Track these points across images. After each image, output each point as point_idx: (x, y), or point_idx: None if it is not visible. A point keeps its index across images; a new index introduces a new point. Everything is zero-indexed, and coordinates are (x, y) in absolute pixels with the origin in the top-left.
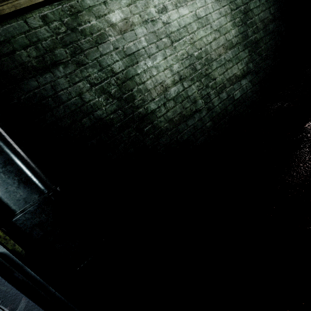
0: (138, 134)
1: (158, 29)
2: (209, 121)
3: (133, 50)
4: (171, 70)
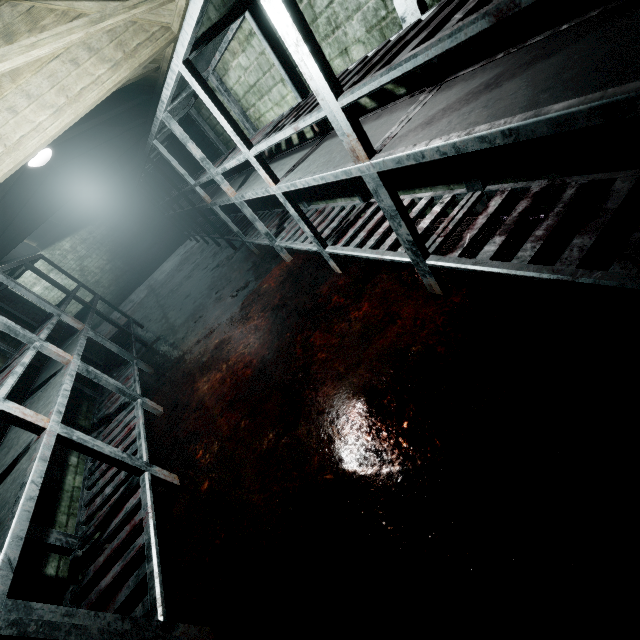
0: None
1: None
2: None
3: None
4: None
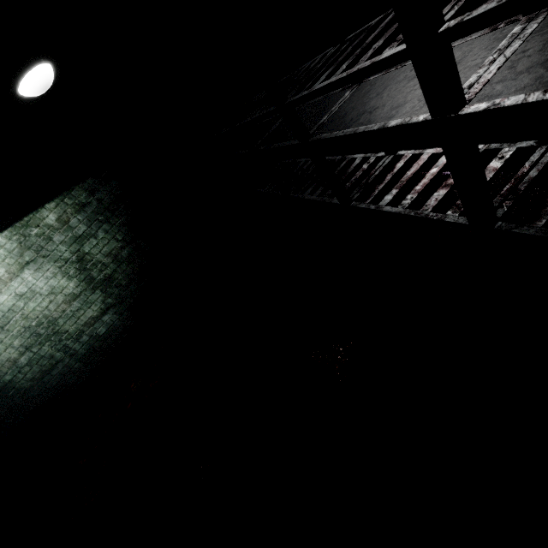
0: (5, 399)
1: None
2: (76, 363)
3: None
4: (13, 347)
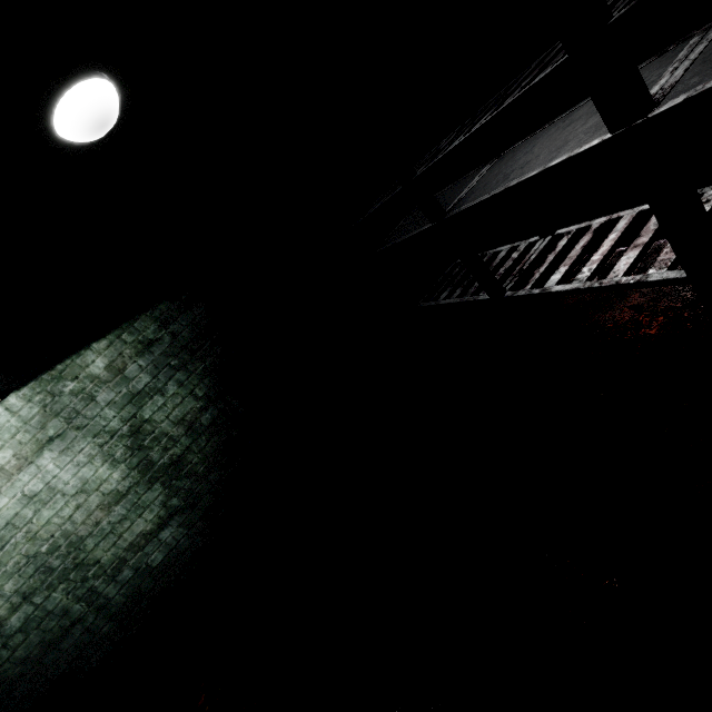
0: None
1: None
2: (106, 624)
3: None
4: (2, 595)
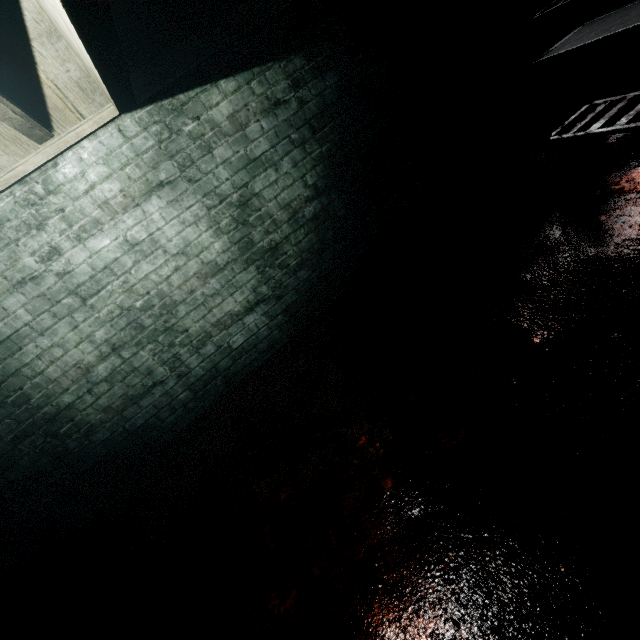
0: (50, 439)
1: (50, 287)
2: (183, 391)
3: (7, 334)
4: (92, 341)
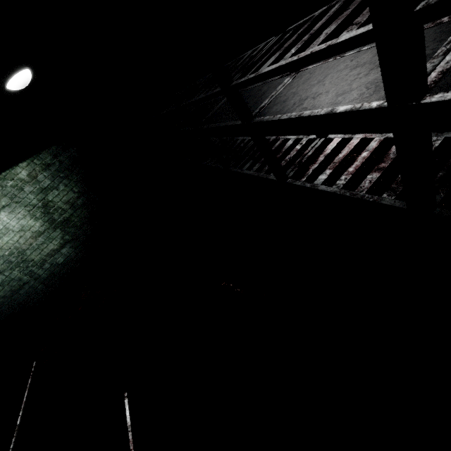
0: None
1: None
2: (39, 285)
3: None
4: None
